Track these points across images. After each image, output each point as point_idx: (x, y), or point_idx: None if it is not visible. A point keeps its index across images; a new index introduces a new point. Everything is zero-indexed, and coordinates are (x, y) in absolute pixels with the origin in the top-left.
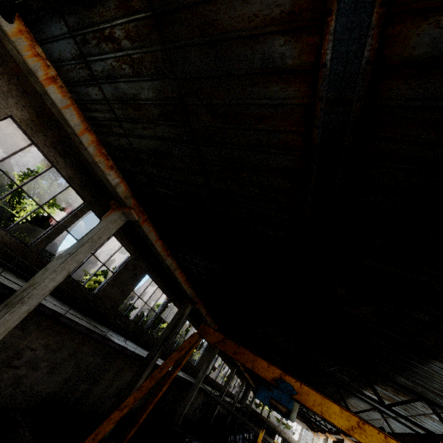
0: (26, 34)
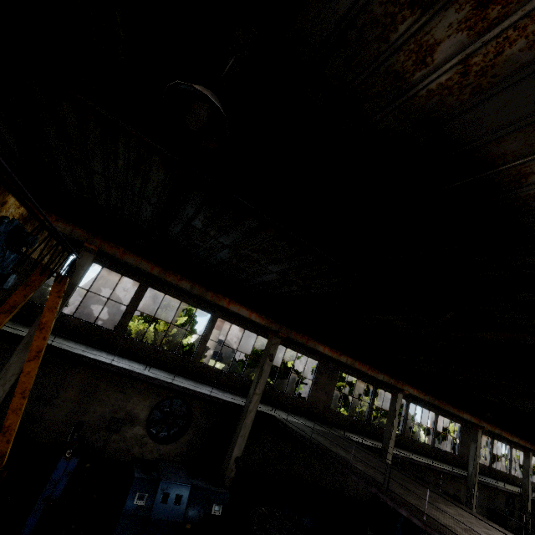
0: None
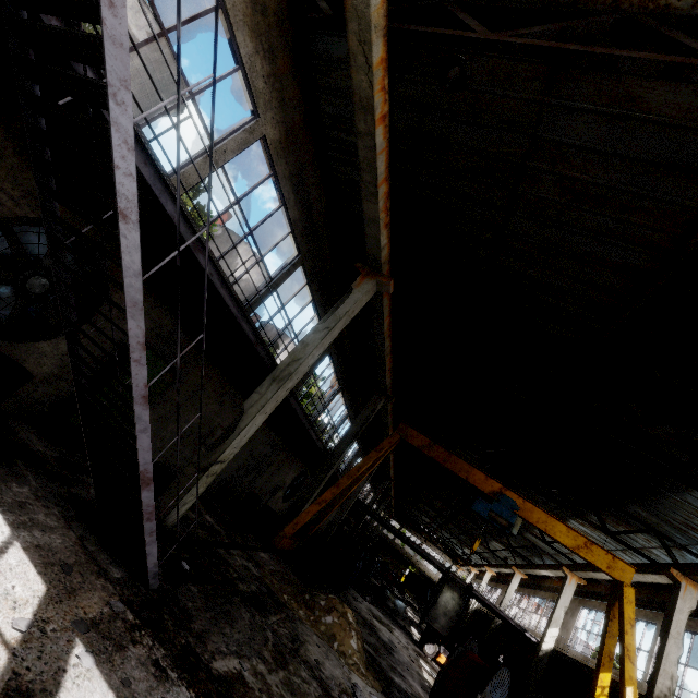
0: (384, 62)
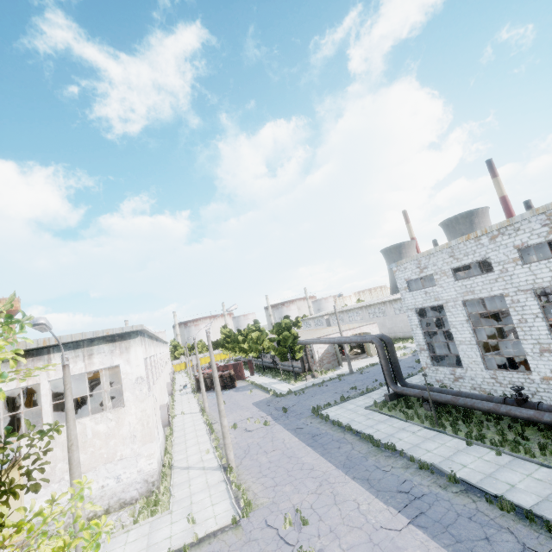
0: None
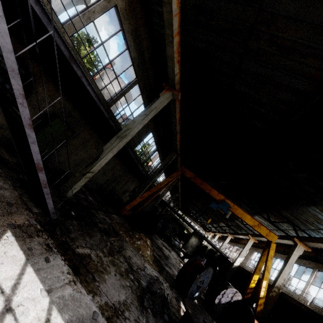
0: None
